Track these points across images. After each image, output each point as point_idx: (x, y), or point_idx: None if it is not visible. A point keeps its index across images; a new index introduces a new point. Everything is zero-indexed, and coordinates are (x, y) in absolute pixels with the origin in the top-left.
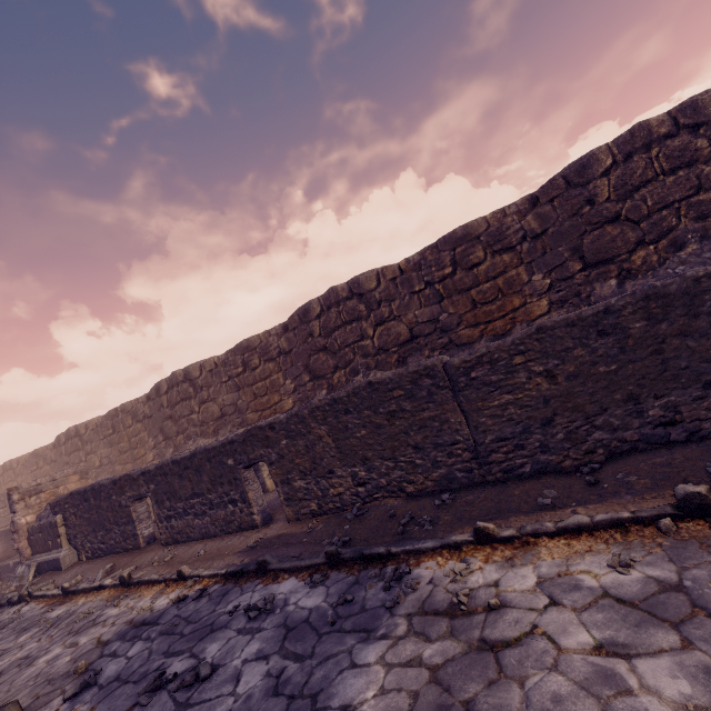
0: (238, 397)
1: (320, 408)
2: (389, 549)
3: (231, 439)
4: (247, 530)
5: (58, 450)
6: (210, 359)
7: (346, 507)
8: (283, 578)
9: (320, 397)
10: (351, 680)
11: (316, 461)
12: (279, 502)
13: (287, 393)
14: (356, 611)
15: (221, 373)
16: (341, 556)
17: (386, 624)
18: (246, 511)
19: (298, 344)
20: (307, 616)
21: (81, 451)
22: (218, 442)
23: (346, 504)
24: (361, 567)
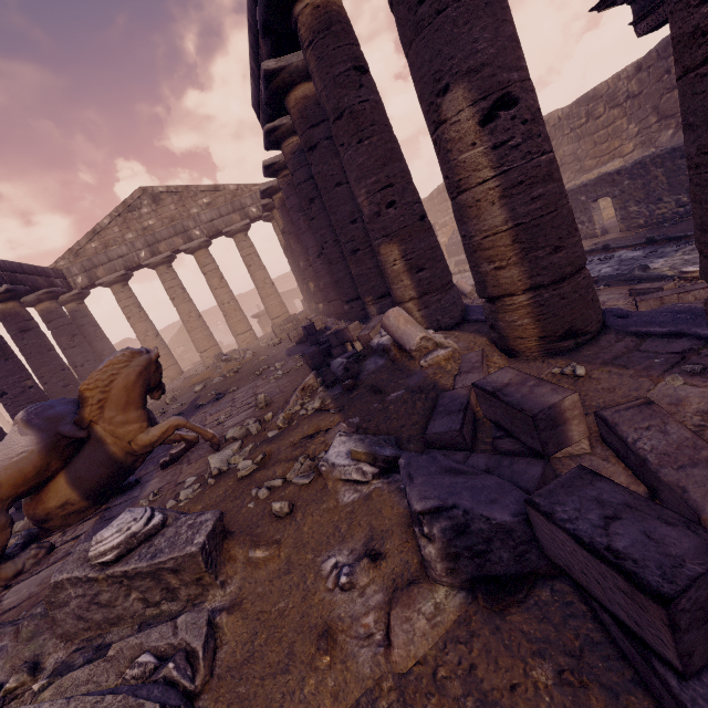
0: (577, 147)
1: (660, 156)
2: (686, 234)
3: (585, 184)
4: (589, 239)
5: (432, 202)
6: (554, 115)
7: (666, 221)
8: (618, 251)
9: (664, 138)
10: (649, 265)
11: (648, 194)
12: (611, 226)
13: (628, 138)
14: (657, 254)
15: (563, 127)
16: (655, 239)
17: (671, 255)
18: (590, 228)
19: (649, 85)
20: (631, 258)
21: (448, 202)
22: (574, 186)
23: (666, 220)
24: (666, 243)
